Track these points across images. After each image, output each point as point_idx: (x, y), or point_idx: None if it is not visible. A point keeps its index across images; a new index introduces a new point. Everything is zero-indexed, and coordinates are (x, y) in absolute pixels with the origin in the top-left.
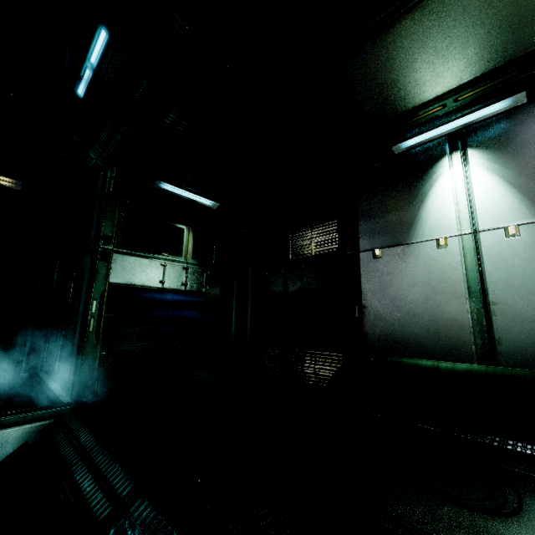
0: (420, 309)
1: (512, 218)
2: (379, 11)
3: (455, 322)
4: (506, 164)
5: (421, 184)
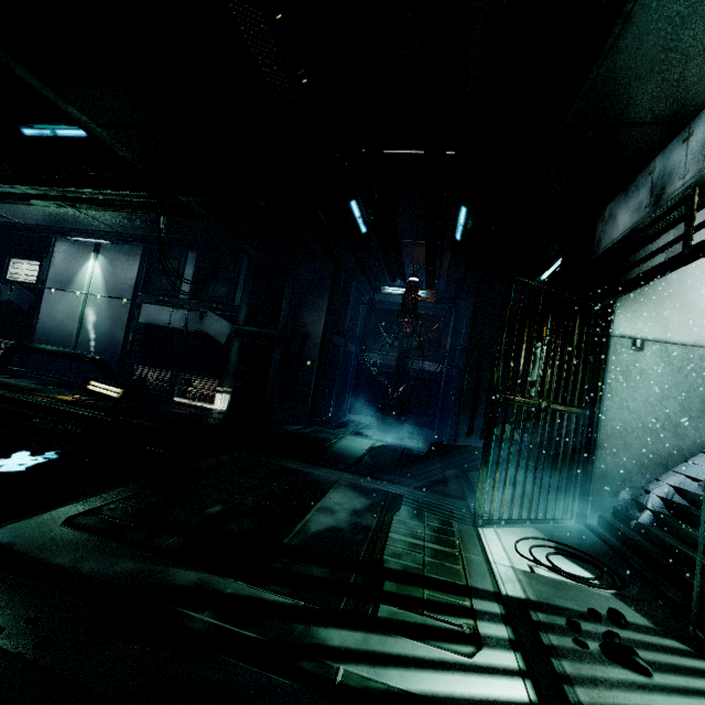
0: (61, 324)
1: (100, 292)
2: (1, 201)
3: (71, 332)
4: (107, 267)
5: (80, 262)
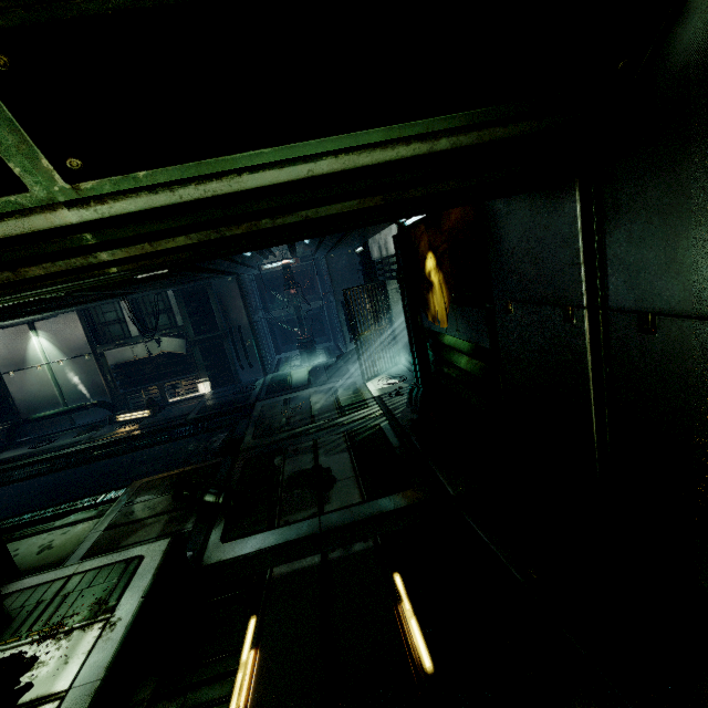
0: (39, 394)
1: (60, 358)
2: None
3: (53, 395)
4: (52, 338)
5: (23, 342)
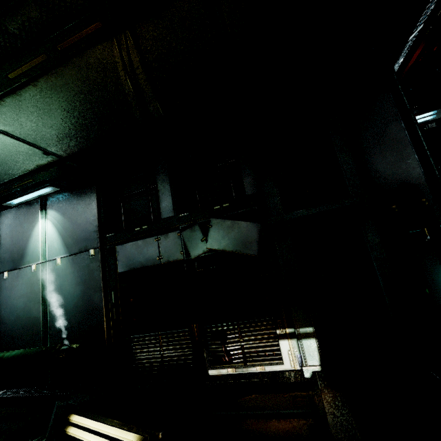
0: (22, 313)
1: (59, 253)
2: None
3: (36, 319)
4: (59, 221)
5: (28, 228)
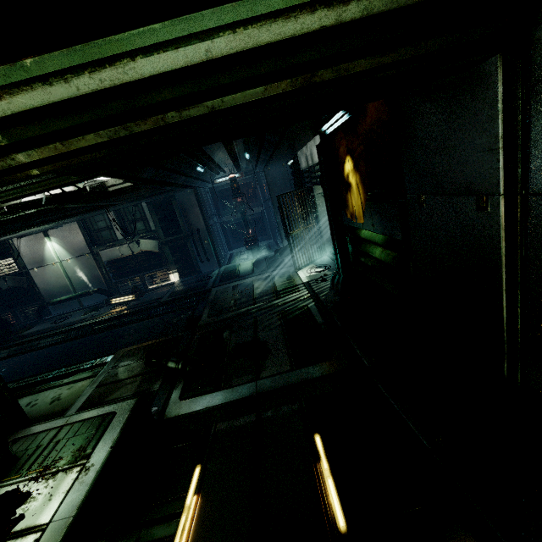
0: (56, 284)
1: (68, 257)
2: None
3: (66, 285)
4: (61, 242)
5: (40, 246)
